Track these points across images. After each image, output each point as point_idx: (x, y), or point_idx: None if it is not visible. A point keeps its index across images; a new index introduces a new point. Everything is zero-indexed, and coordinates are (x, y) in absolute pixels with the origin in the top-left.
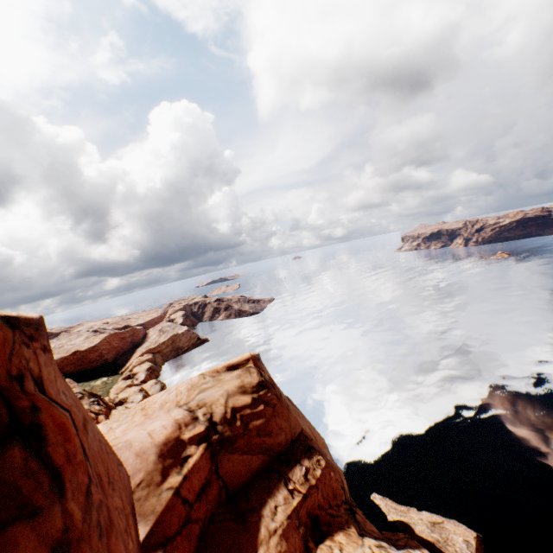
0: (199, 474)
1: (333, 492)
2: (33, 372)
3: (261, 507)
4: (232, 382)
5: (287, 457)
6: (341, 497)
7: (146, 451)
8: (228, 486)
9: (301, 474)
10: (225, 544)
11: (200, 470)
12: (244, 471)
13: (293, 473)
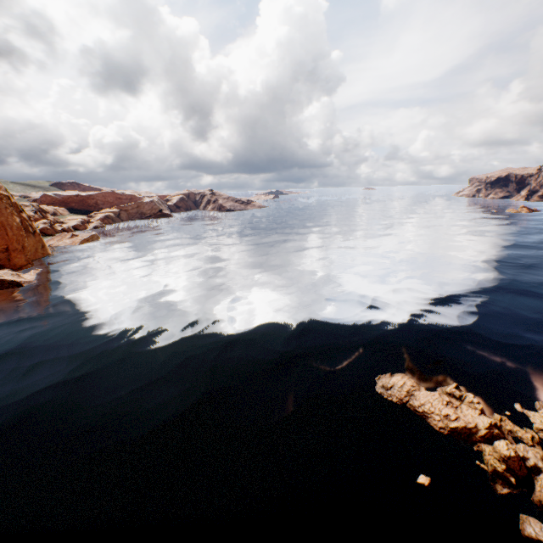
0: None
1: None
2: None
3: None
4: None
5: None
6: None
7: None
8: None
9: None
10: None
11: None
12: None
13: None
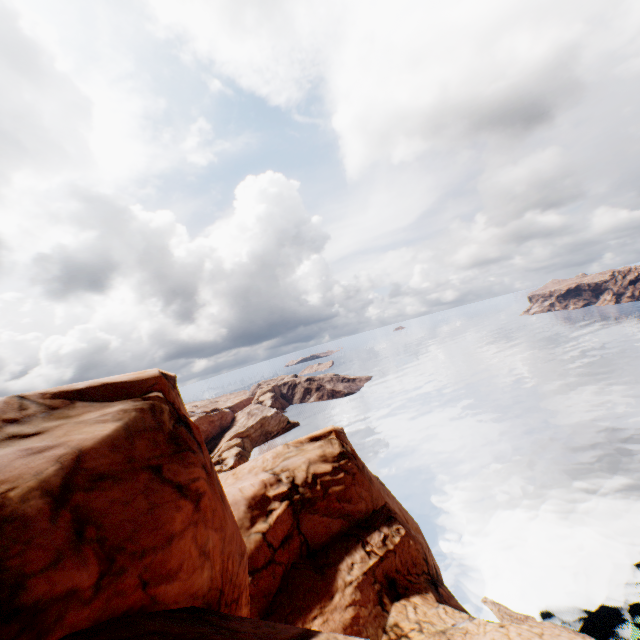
0: (282, 526)
1: (412, 559)
2: (177, 405)
3: (338, 562)
4: (313, 451)
5: (366, 524)
6: (422, 567)
7: (237, 502)
8: (309, 543)
9: (379, 539)
10: (305, 586)
11: (282, 522)
12: (324, 532)
13: (371, 538)
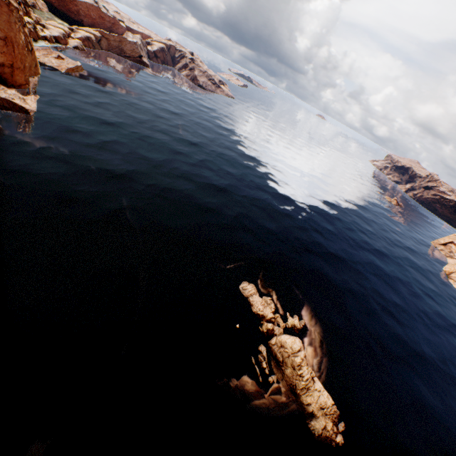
0: None
1: None
2: None
3: None
4: None
5: None
6: None
7: None
8: None
9: None
10: None
11: None
12: None
13: None
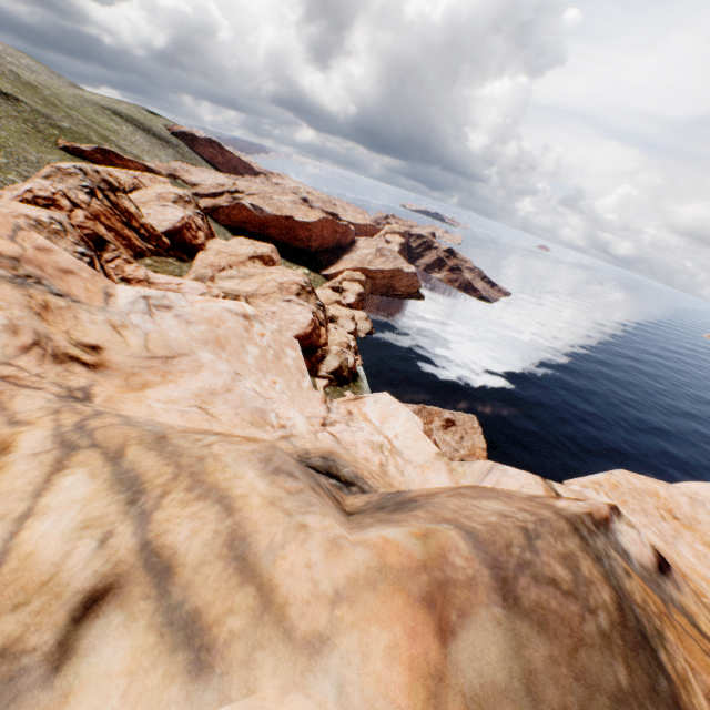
0: None
1: None
2: None
3: None
4: None
5: None
6: None
7: None
8: None
9: None
10: None
11: None
12: None
13: None
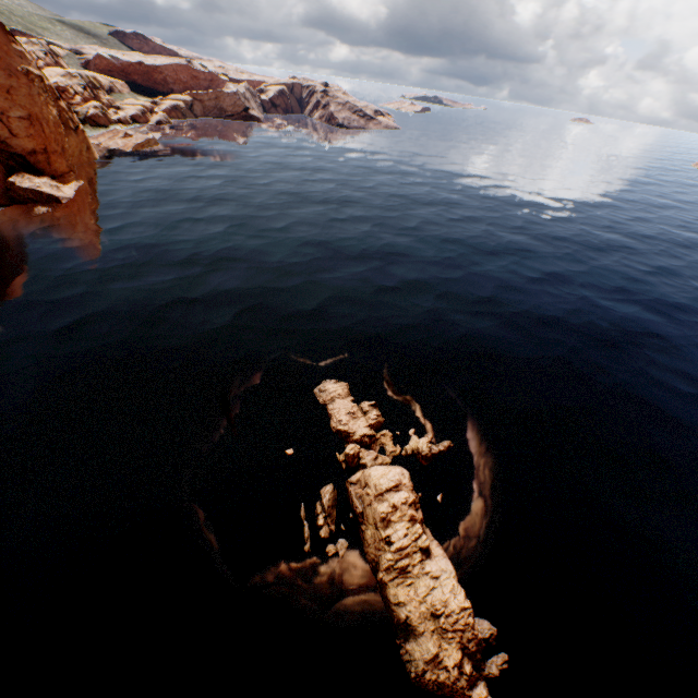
0: None
1: None
2: None
3: None
4: None
5: None
6: None
7: None
8: None
9: None
10: None
11: None
12: None
13: None
